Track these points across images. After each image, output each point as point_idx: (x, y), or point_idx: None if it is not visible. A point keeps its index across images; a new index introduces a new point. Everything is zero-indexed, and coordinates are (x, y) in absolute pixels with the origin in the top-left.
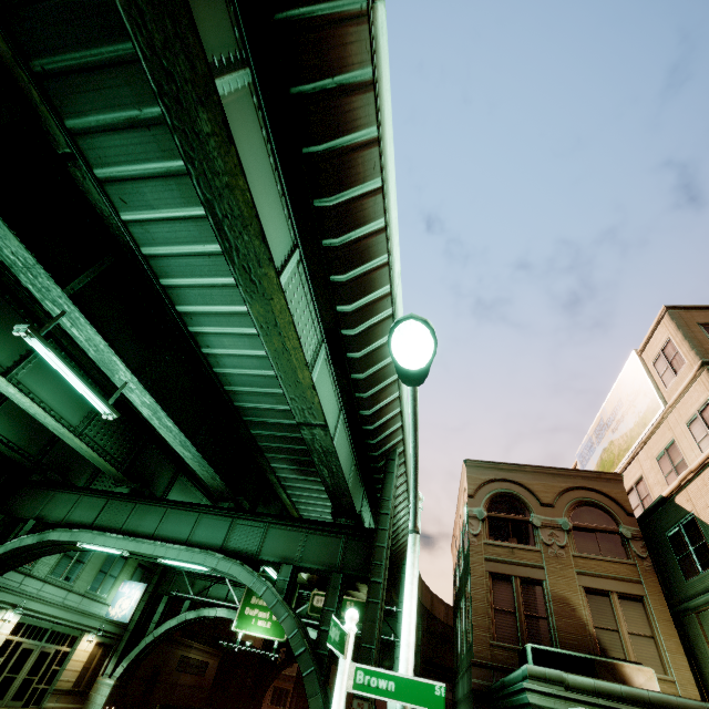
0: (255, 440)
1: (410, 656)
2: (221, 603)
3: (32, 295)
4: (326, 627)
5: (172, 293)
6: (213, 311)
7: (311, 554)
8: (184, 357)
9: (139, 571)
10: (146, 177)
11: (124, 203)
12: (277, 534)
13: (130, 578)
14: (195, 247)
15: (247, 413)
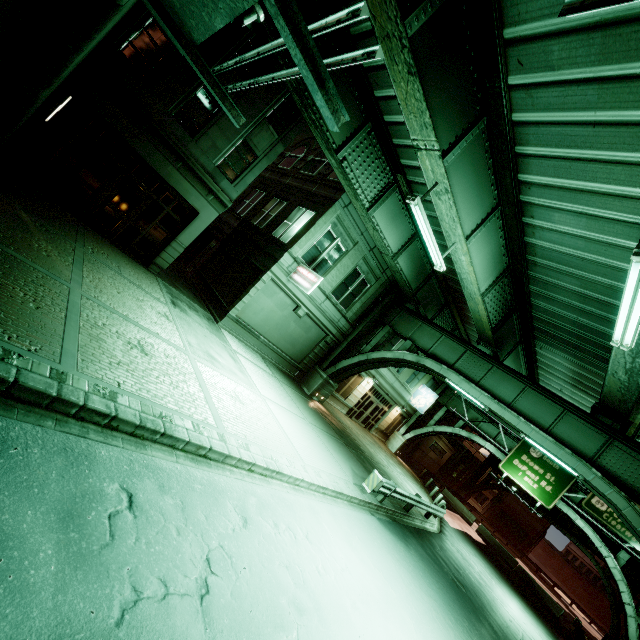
0: None
1: None
2: (490, 440)
3: (516, 161)
4: None
5: None
6: None
7: None
8: None
9: (431, 381)
10: None
11: None
12: None
13: (425, 384)
14: None
15: None
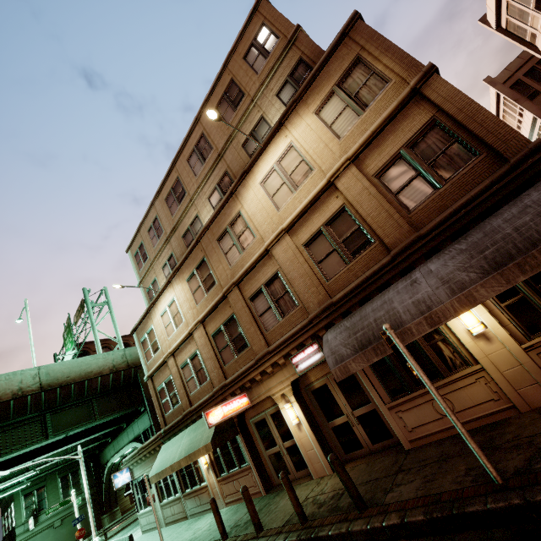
0: None
1: (85, 489)
2: None
3: None
4: None
5: None
6: None
7: (147, 423)
8: None
9: None
10: None
11: None
12: (139, 423)
13: None
14: None
15: None
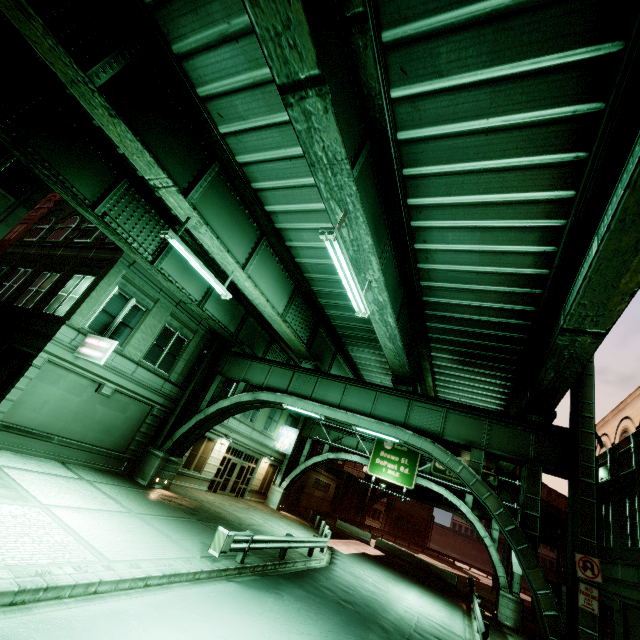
0: (427, 332)
1: None
2: (354, 451)
3: (257, 195)
4: (531, 512)
5: (411, 184)
6: (452, 203)
7: (498, 443)
8: (394, 253)
9: (289, 419)
10: (452, 29)
11: (403, 74)
12: (457, 419)
13: (284, 423)
14: (472, 123)
15: (432, 308)
